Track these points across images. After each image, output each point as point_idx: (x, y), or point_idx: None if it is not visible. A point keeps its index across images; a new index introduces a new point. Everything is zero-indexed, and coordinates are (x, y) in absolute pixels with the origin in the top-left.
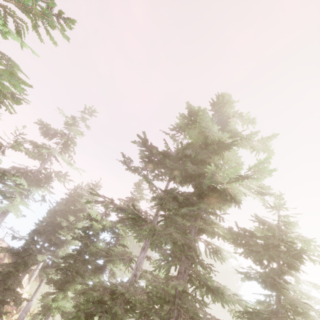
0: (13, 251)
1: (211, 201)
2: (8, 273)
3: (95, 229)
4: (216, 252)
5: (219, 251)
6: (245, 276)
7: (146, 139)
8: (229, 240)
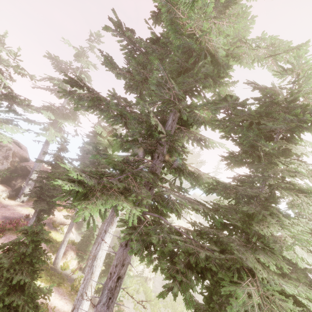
0: (47, 163)
1: (189, 74)
2: (49, 178)
3: (102, 144)
4: (198, 140)
5: (205, 140)
6: (230, 161)
7: (119, 22)
8: (220, 129)
